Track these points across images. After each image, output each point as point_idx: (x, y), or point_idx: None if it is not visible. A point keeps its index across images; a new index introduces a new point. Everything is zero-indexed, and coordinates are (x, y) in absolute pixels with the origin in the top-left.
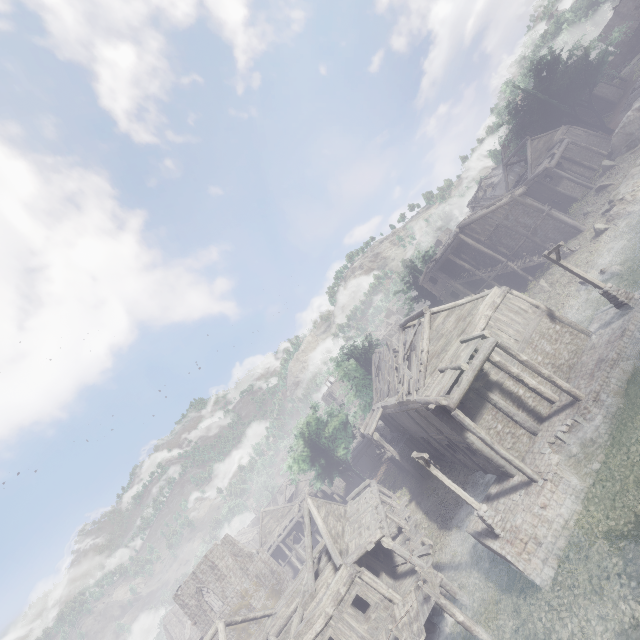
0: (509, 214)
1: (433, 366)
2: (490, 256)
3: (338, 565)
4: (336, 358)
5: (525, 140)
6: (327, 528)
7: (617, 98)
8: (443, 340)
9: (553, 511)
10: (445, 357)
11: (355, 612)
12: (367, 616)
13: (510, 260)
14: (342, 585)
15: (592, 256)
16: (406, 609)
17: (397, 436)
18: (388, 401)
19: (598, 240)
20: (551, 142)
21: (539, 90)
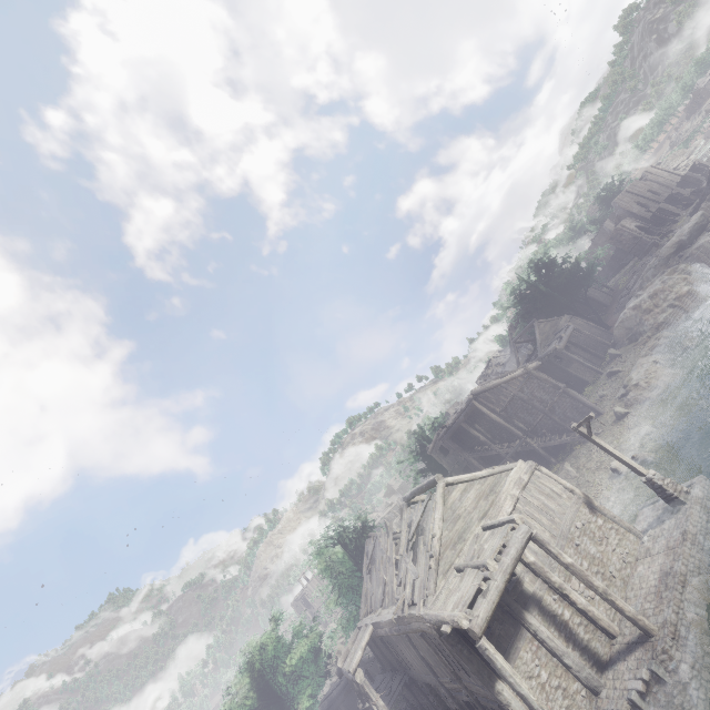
0: (524, 386)
1: (447, 561)
2: (507, 430)
3: None
4: (318, 541)
5: (532, 321)
6: None
7: (608, 302)
8: (460, 523)
9: None
10: (463, 549)
11: None
12: None
13: (529, 437)
14: None
15: (618, 440)
16: None
17: (391, 678)
18: (382, 614)
19: (621, 424)
20: (557, 327)
21: (540, 283)
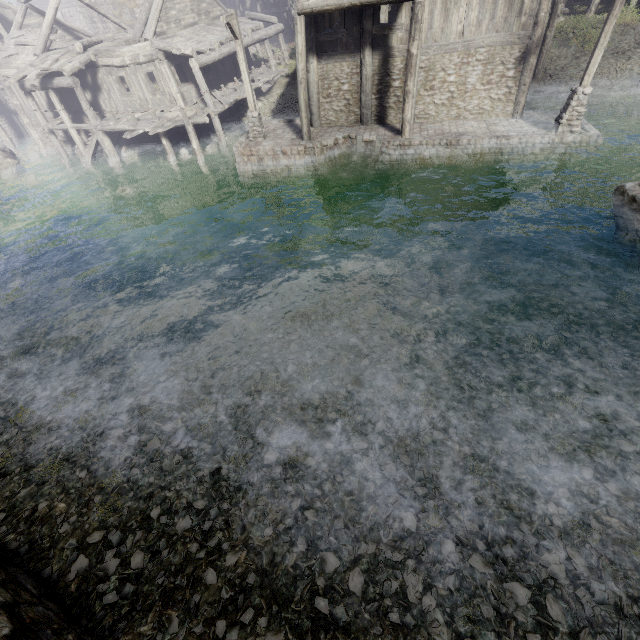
0: None
1: None
2: None
3: (145, 37)
4: None
5: None
6: (167, 3)
7: None
8: None
9: (287, 161)
10: None
11: (147, 82)
12: (154, 92)
13: None
14: (143, 55)
15: None
16: (178, 114)
17: None
18: None
19: None
20: None
21: None
